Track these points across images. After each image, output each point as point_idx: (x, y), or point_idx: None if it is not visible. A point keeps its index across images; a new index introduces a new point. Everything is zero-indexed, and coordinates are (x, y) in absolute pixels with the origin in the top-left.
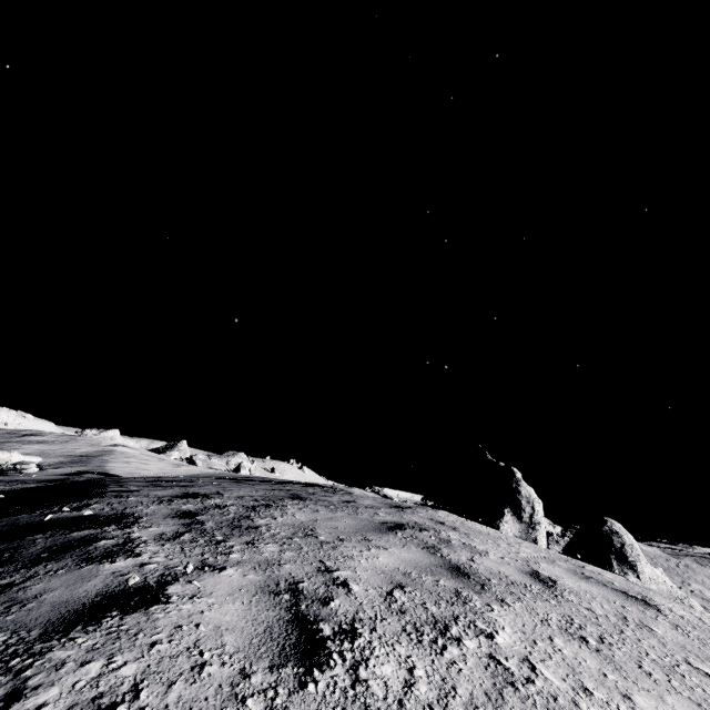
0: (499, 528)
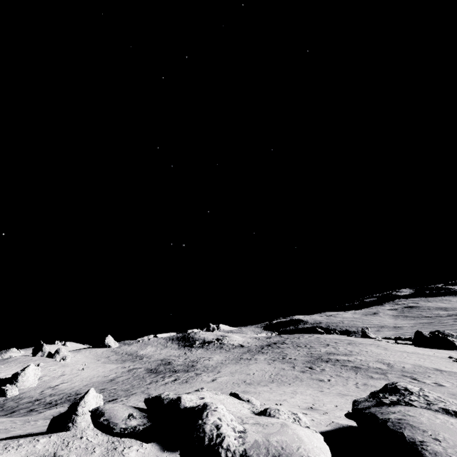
0: (37, 355)
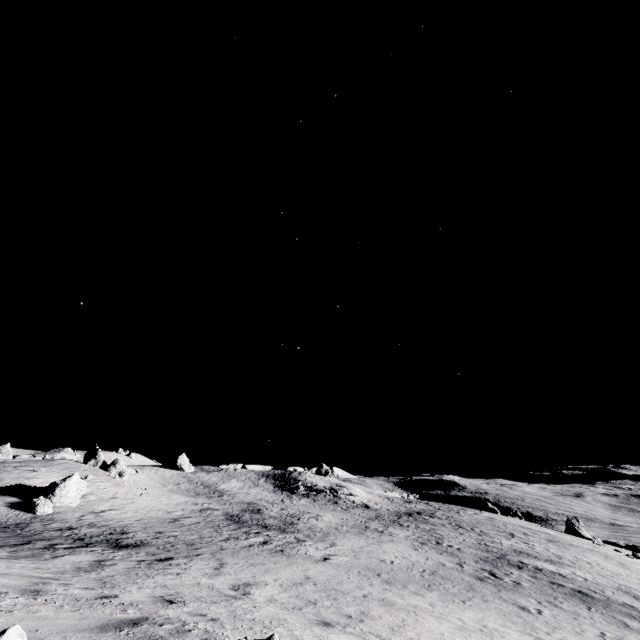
0: (89, 463)
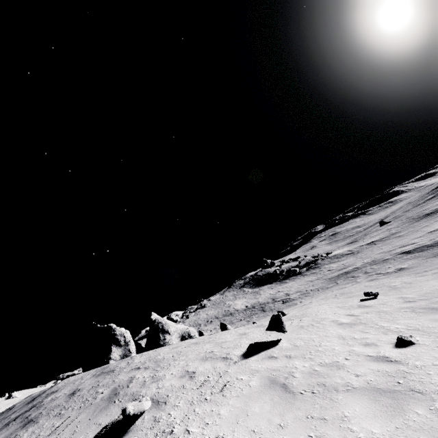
0: (111, 358)
